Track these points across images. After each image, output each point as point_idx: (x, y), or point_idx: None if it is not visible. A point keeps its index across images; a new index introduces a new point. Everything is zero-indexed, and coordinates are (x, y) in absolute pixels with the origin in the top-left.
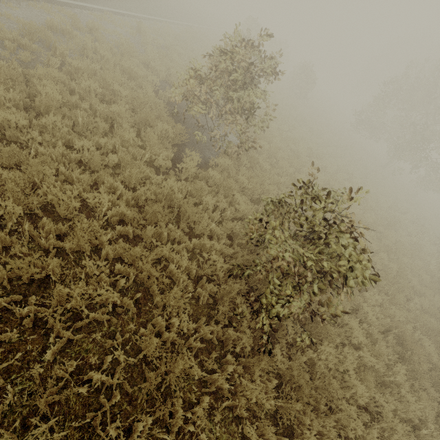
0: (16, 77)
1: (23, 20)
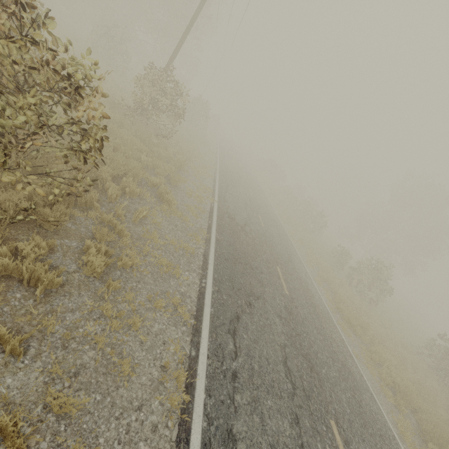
0: (354, 304)
1: (310, 259)
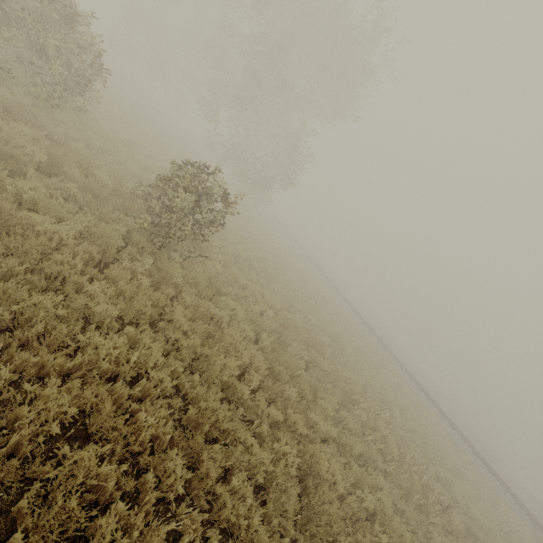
0: None
1: None
